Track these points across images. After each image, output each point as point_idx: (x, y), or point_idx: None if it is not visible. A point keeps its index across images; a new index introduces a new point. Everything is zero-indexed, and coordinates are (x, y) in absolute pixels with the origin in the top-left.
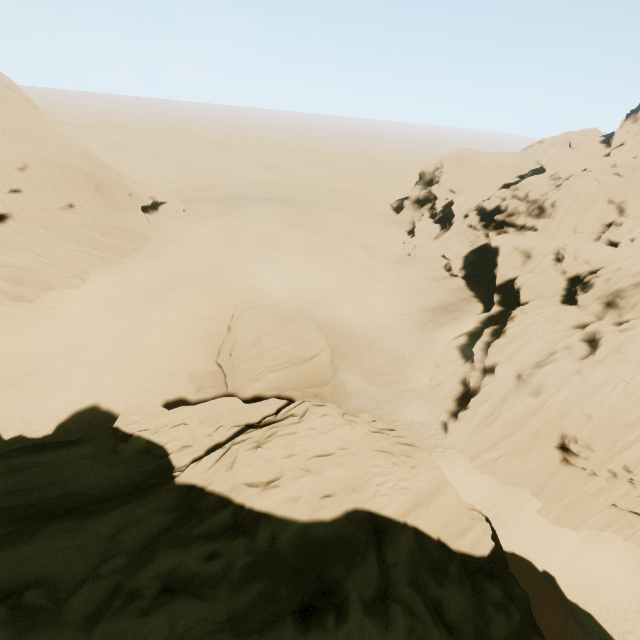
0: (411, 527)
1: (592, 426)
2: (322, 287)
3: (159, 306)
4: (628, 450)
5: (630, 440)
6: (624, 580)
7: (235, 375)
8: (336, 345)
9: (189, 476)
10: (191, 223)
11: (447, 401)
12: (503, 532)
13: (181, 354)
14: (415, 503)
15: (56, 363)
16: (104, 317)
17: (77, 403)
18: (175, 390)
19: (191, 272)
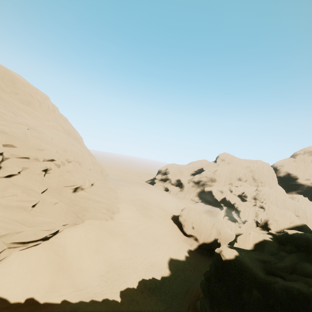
0: None
1: None
2: (177, 207)
3: (150, 217)
4: None
5: None
6: None
7: (202, 234)
8: None
9: (276, 230)
10: (121, 187)
11: None
12: None
13: (173, 234)
14: None
15: (142, 245)
16: (138, 223)
17: (165, 259)
18: (185, 247)
19: (144, 204)
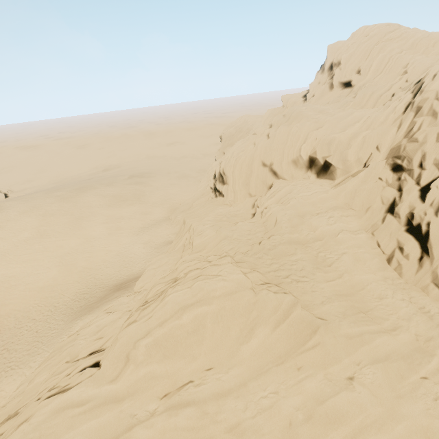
0: None
1: None
2: (21, 273)
3: None
4: None
5: None
6: None
7: None
8: None
9: None
10: None
11: None
12: None
13: None
14: None
15: None
16: None
17: None
18: None
19: None
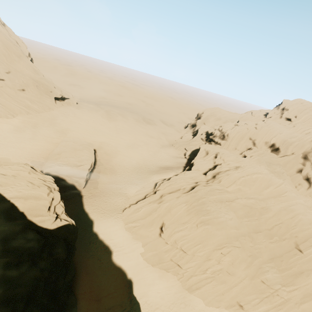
0: (11, 203)
1: (172, 220)
2: (115, 145)
3: (37, 133)
4: (178, 233)
5: (181, 229)
6: (165, 296)
7: (45, 163)
8: (105, 168)
9: None
10: (74, 108)
11: (134, 201)
12: (121, 257)
13: (34, 152)
14: (20, 197)
15: None
16: (13, 131)
17: None
18: None
19: (60, 125)
